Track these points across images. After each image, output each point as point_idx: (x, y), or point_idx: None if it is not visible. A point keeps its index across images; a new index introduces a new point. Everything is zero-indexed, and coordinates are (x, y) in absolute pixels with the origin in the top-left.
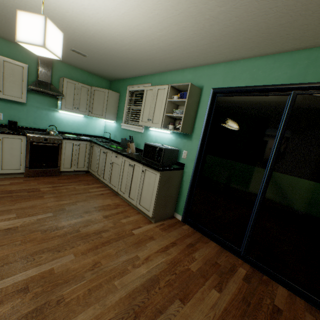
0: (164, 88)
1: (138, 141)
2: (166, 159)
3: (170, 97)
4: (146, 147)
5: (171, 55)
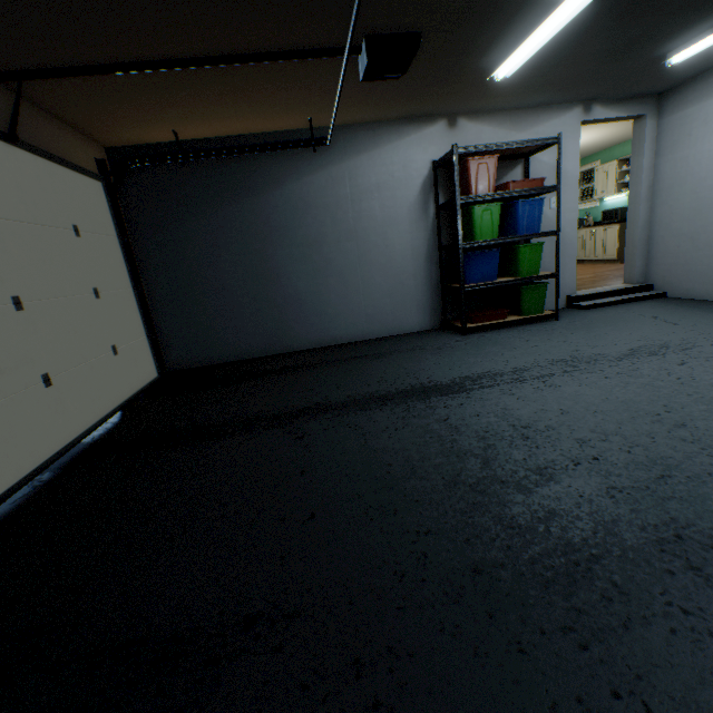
0: (612, 164)
1: (593, 216)
2: (622, 216)
3: (619, 169)
4: (603, 214)
5: (614, 141)
